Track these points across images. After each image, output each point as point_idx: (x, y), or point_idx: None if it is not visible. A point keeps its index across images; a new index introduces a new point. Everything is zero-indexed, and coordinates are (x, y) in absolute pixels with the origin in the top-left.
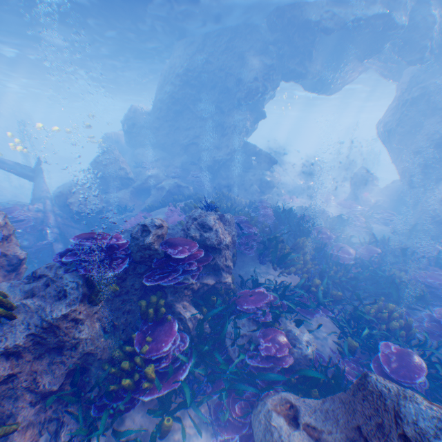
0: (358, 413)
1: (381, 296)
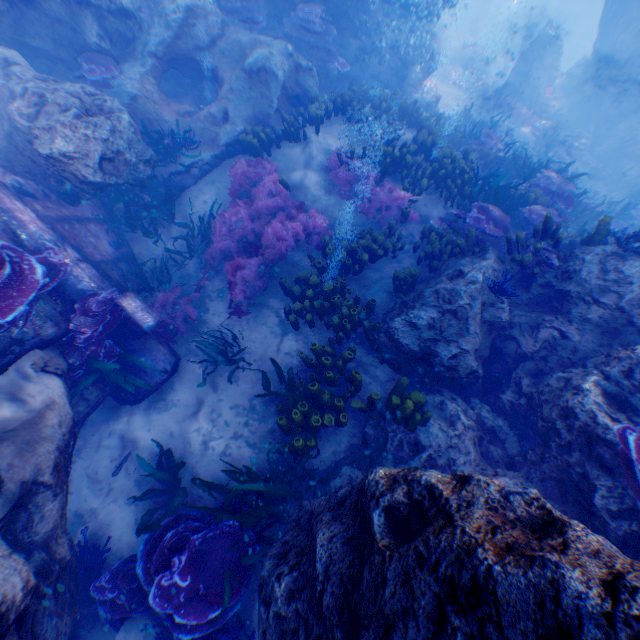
0: None
1: None
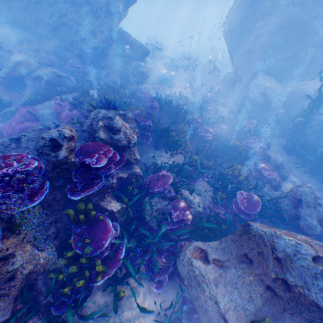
0: (245, 247)
1: (230, 160)
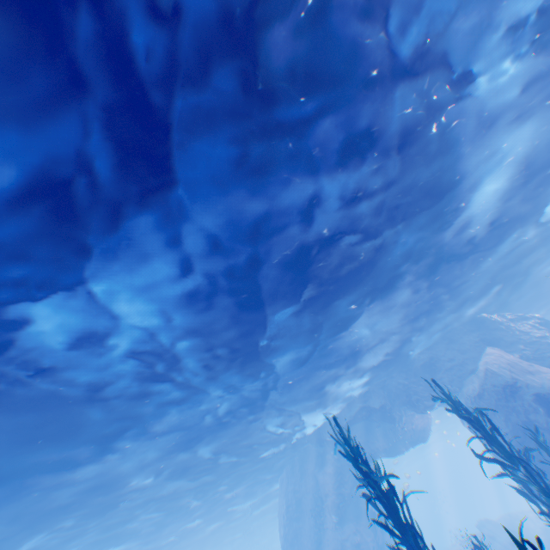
0: None
1: None
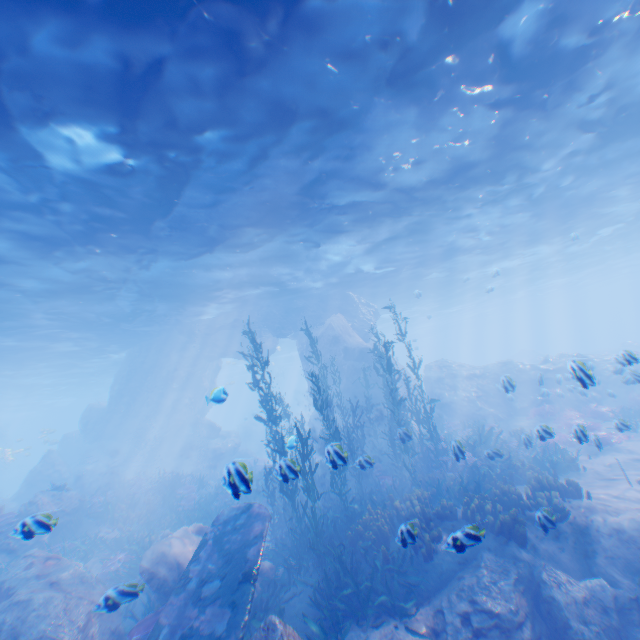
0: None
1: None
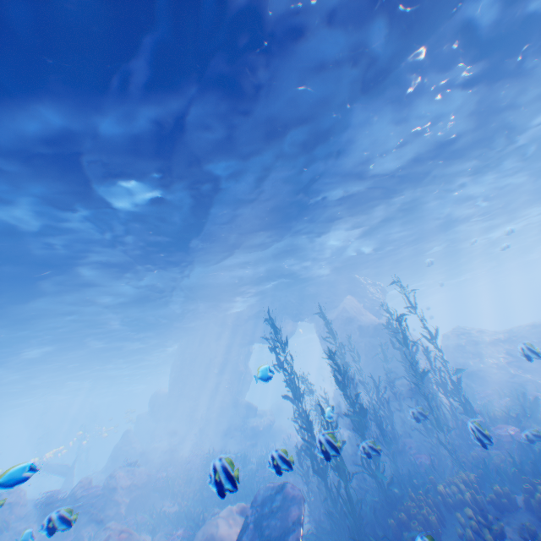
0: None
1: None
